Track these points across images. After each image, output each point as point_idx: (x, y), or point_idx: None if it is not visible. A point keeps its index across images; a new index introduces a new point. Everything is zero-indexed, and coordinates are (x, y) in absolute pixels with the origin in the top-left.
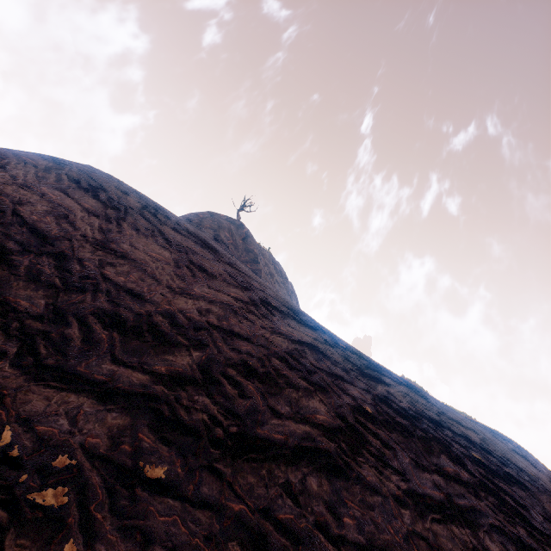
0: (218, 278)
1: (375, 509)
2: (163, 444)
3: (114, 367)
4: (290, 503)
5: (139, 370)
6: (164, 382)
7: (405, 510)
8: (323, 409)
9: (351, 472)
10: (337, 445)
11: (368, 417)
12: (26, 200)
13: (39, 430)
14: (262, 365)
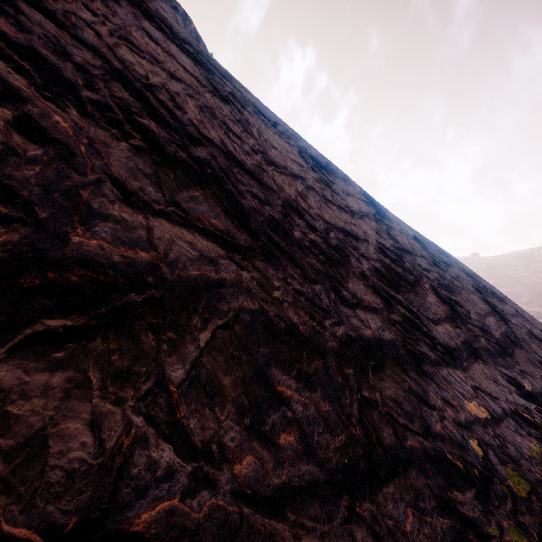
0: (333, 174)
1: (537, 352)
2: (506, 370)
3: (439, 328)
4: (537, 369)
5: (441, 322)
6: (453, 324)
7: (536, 345)
8: (477, 299)
9: (518, 337)
10: (502, 323)
11: (481, 292)
12: (168, 89)
13: (513, 401)
14: (441, 277)
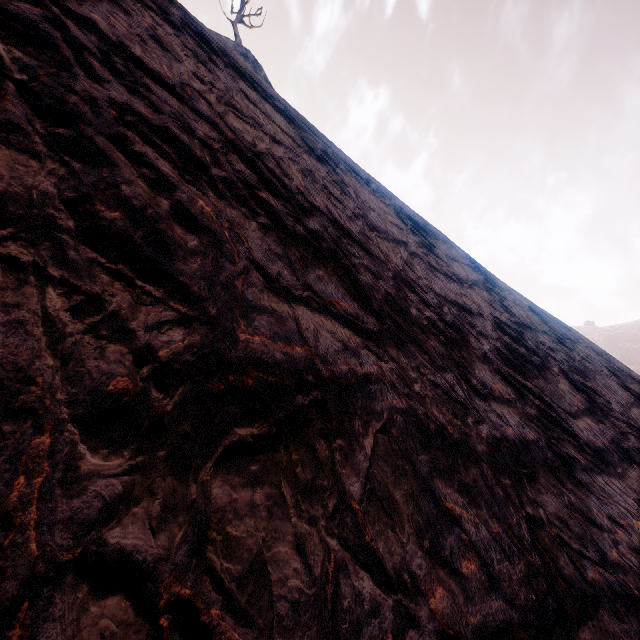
0: (433, 235)
1: None
2: None
3: (579, 423)
4: None
5: (580, 415)
6: (594, 418)
7: None
8: (615, 385)
9: None
10: None
11: (617, 376)
12: (273, 154)
13: None
14: (569, 358)
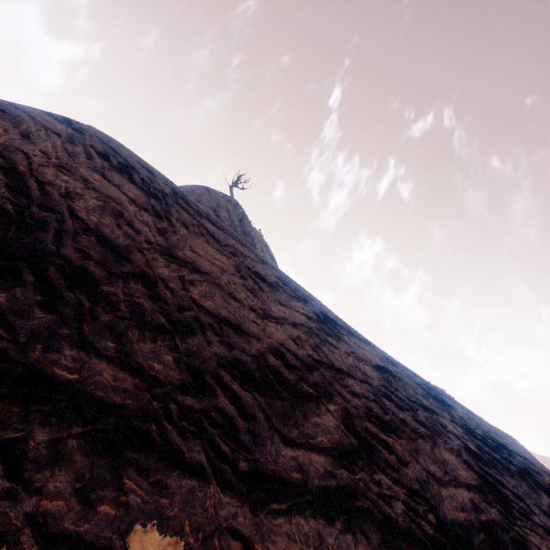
0: (278, 289)
1: None
2: None
3: (290, 451)
4: None
5: (310, 449)
6: (339, 462)
7: None
8: (454, 460)
9: (529, 545)
10: (496, 510)
11: (480, 459)
12: (73, 190)
13: None
14: (382, 410)
